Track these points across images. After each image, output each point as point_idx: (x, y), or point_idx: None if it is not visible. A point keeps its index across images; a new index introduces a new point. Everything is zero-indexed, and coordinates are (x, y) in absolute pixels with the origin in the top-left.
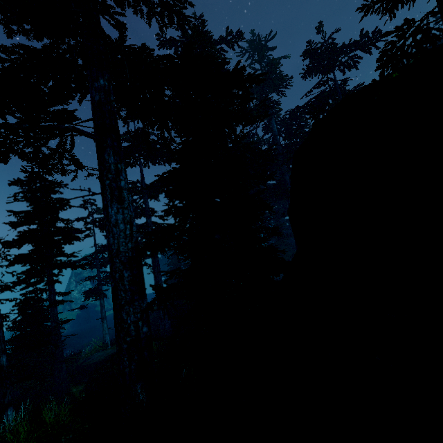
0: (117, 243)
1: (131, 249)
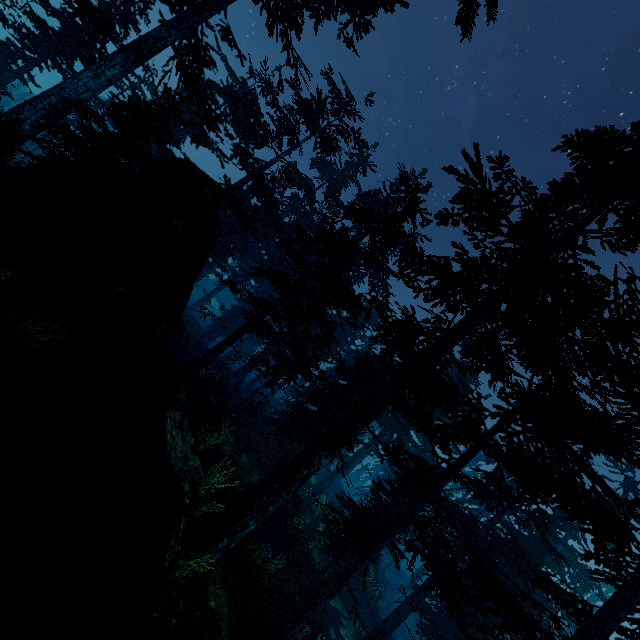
0: (68, 85)
1: (71, 97)
